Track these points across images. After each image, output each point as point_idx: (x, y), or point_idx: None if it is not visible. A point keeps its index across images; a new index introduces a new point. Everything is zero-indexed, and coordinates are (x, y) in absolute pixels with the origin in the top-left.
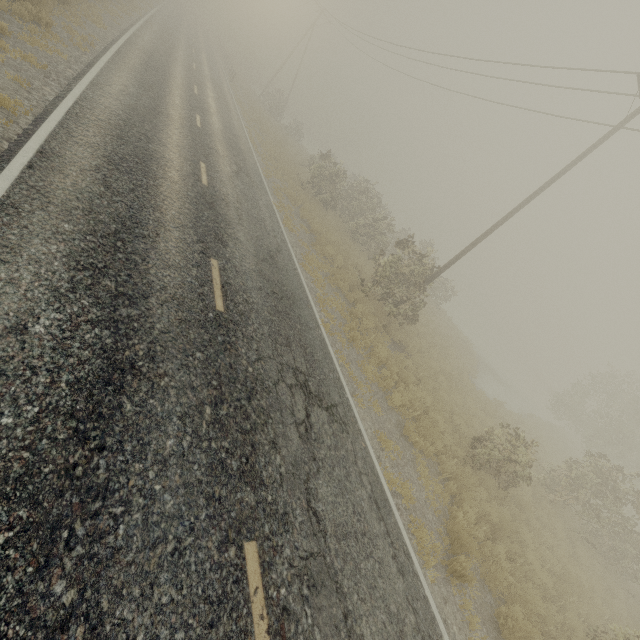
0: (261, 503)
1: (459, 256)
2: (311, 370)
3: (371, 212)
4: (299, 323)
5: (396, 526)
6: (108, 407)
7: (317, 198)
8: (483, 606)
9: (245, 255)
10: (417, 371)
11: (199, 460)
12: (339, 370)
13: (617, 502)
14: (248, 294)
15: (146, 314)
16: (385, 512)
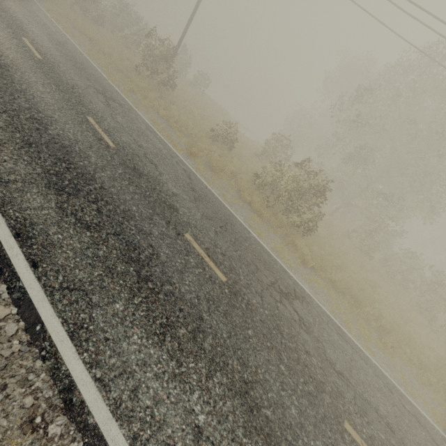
0: (90, 112)
1: (183, 34)
2: (106, 91)
3: (133, 25)
4: (93, 75)
5: (161, 138)
6: (7, 74)
7: (87, 17)
8: (207, 165)
9: (43, 40)
10: (180, 110)
11: (57, 96)
12: (124, 97)
13: (282, 148)
14: (54, 57)
15: (1, 51)
16: (155, 134)
